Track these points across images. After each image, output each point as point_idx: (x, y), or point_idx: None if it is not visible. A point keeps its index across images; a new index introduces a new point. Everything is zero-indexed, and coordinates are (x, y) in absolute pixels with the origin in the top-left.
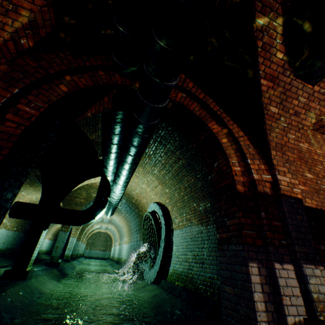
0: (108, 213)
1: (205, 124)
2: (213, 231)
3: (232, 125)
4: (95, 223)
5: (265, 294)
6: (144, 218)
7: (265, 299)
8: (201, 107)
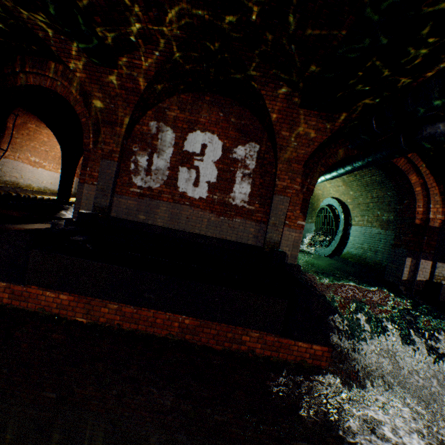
0: None
1: (405, 176)
2: (390, 236)
3: (428, 178)
4: None
5: (410, 269)
6: (319, 209)
7: (409, 271)
8: (407, 162)
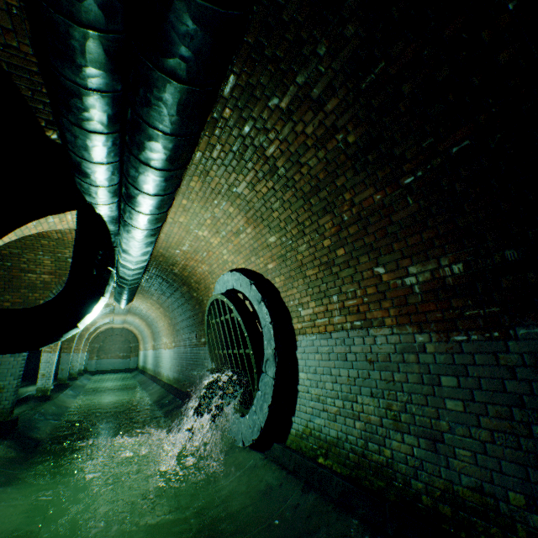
0: (120, 300)
1: None
2: (490, 354)
3: None
4: (98, 317)
5: None
6: (209, 306)
7: None
8: None
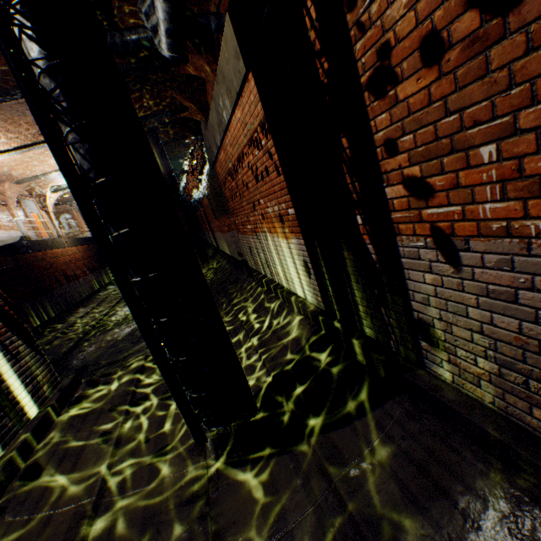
0: None
1: None
2: None
3: None
4: None
5: None
6: None
7: None
8: None
